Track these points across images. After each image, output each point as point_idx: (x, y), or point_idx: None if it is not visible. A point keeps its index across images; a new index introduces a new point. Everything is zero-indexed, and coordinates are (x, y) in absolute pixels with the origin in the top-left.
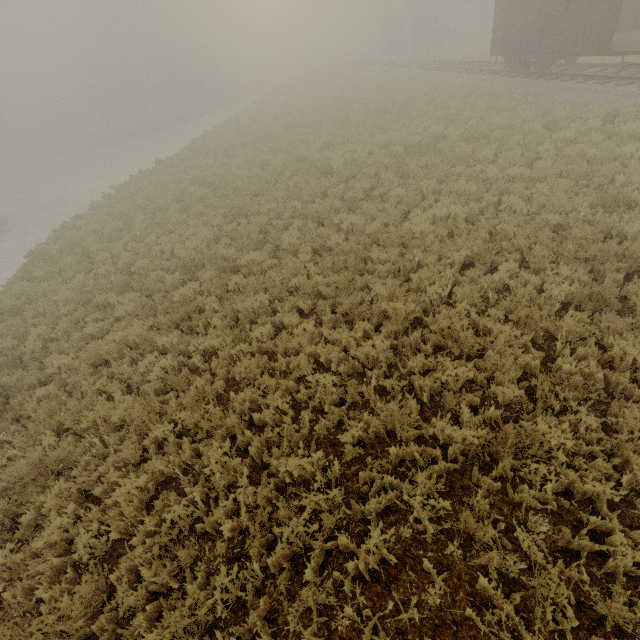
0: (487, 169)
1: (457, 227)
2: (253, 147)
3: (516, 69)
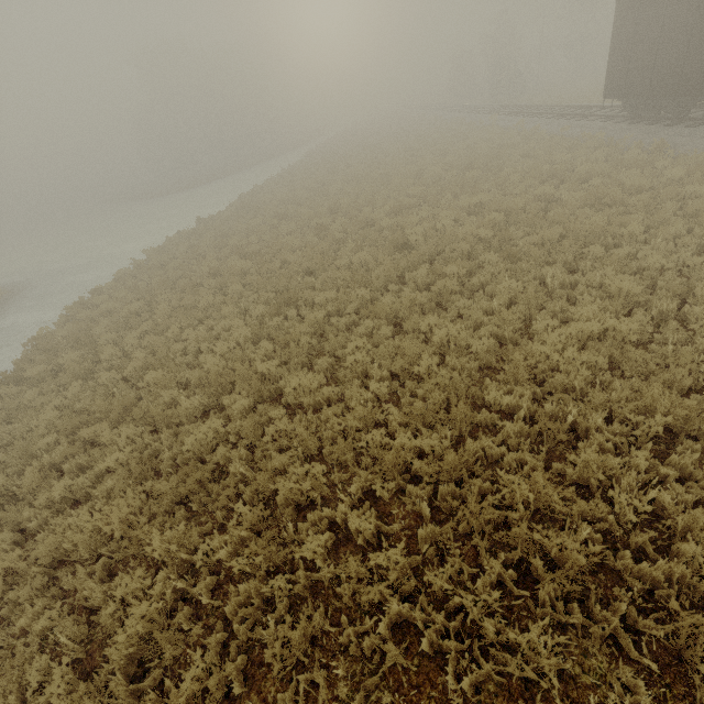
0: (641, 253)
1: (619, 351)
2: (307, 206)
3: (639, 114)
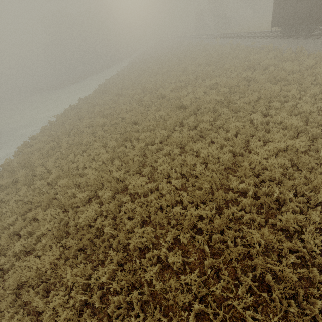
0: (299, 104)
1: (294, 156)
2: (132, 89)
3: (289, 34)
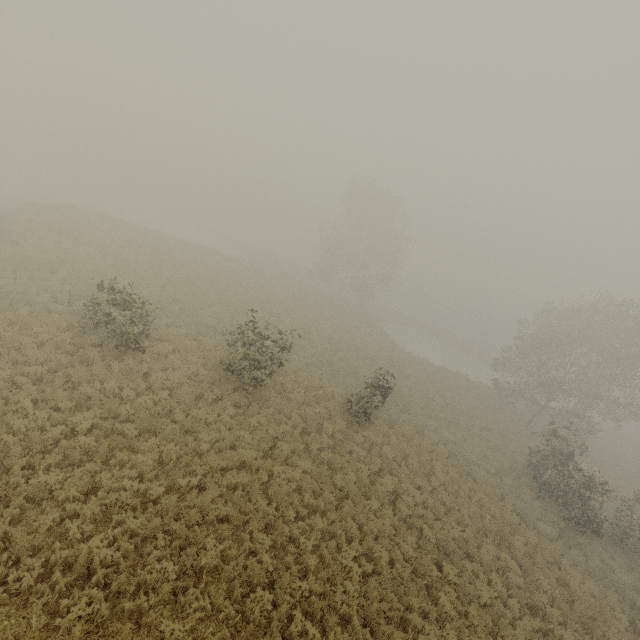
0: None
1: None
2: None
3: None
